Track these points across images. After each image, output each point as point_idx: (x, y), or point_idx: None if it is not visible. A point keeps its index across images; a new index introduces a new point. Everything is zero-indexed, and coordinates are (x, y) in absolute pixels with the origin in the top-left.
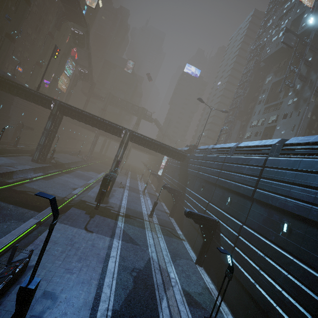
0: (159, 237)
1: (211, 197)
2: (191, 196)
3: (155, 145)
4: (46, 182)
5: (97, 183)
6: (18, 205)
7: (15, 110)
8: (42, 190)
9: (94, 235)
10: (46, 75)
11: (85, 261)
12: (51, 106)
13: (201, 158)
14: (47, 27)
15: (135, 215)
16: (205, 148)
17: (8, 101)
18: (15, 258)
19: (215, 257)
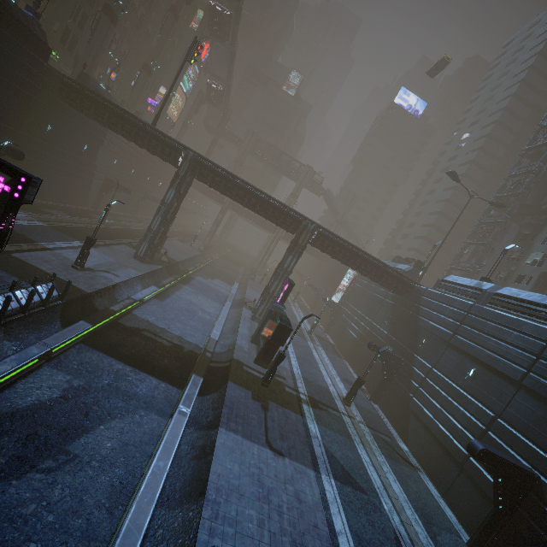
0: (381, 464)
1: (504, 407)
2: (434, 379)
3: (357, 258)
4: (163, 304)
5: (235, 308)
6: (138, 367)
7: (105, 155)
8: (163, 326)
9: (287, 464)
10: (151, 88)
11: None
12: (178, 161)
13: (465, 307)
14: None
15: (323, 400)
16: (471, 285)
17: (97, 138)
18: None
19: None
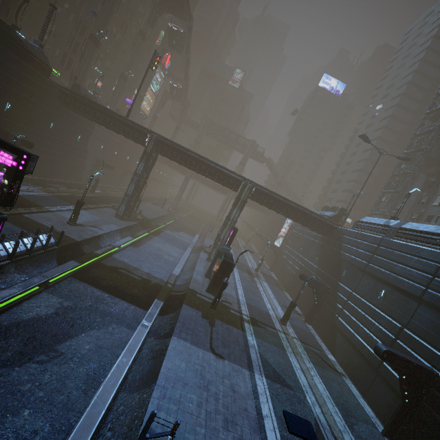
0: (309, 369)
1: (409, 319)
2: (354, 301)
3: (288, 207)
4: (136, 250)
5: (195, 252)
6: (114, 294)
7: (94, 142)
8: (135, 266)
9: (226, 364)
10: (128, 91)
11: (234, 427)
12: (145, 141)
13: (376, 241)
14: (136, 23)
15: (263, 320)
16: (381, 223)
17: (87, 130)
18: (144, 421)
19: (431, 438)
